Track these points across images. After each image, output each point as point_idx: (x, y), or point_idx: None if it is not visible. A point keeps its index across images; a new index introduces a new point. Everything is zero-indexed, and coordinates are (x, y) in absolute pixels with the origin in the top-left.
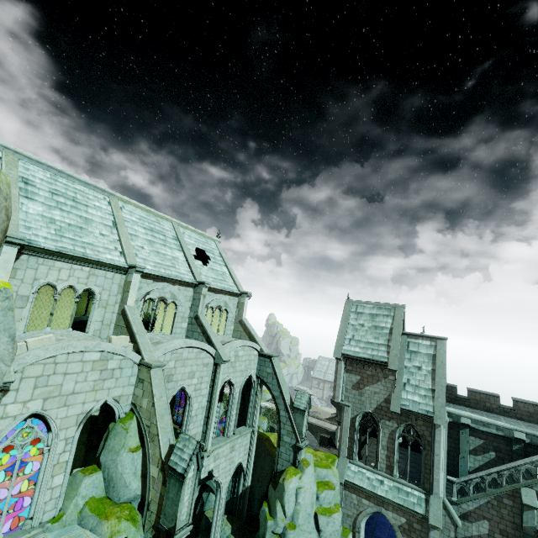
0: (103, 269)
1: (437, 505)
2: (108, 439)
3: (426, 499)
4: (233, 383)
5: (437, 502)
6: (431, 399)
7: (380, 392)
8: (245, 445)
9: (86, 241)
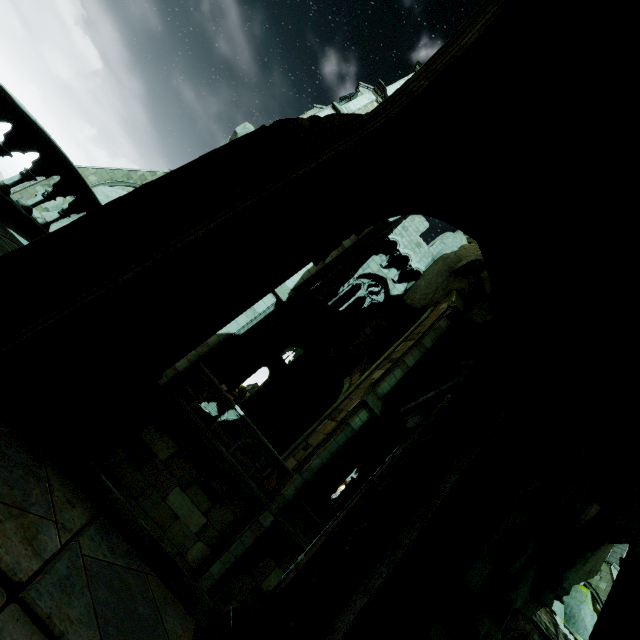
0: None
1: None
2: None
3: None
4: None
5: None
6: None
7: None
8: None
9: None
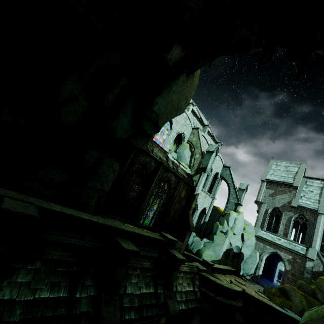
0: None
1: (313, 251)
2: (179, 146)
3: (306, 249)
4: (212, 168)
5: (313, 250)
6: (317, 203)
7: (285, 198)
8: (209, 202)
9: None
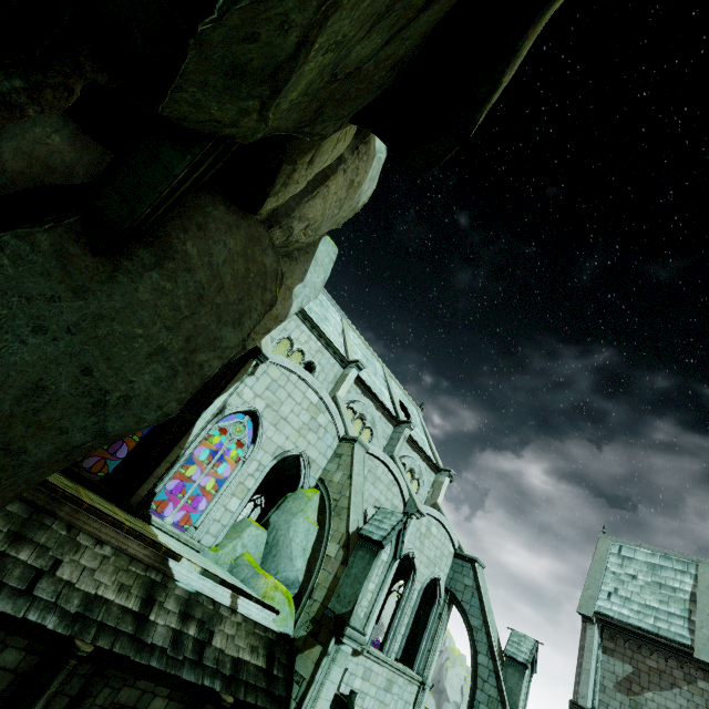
0: (330, 352)
1: None
2: (285, 501)
3: None
4: (415, 567)
5: None
6: None
7: None
8: (405, 702)
9: (324, 327)
